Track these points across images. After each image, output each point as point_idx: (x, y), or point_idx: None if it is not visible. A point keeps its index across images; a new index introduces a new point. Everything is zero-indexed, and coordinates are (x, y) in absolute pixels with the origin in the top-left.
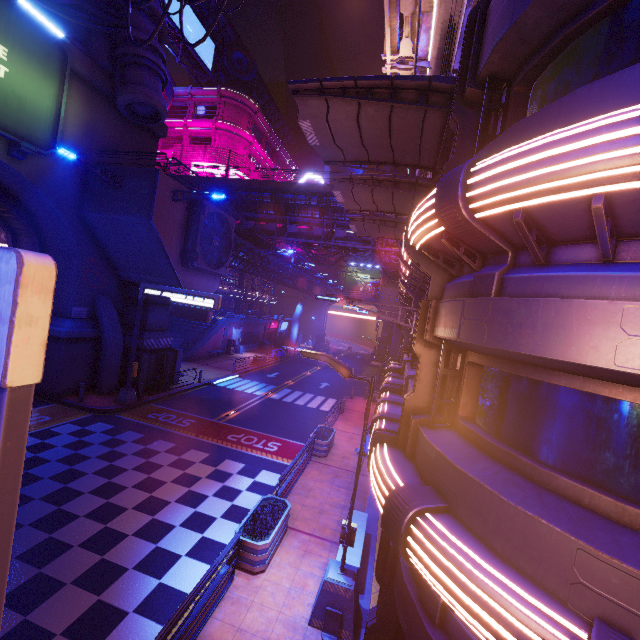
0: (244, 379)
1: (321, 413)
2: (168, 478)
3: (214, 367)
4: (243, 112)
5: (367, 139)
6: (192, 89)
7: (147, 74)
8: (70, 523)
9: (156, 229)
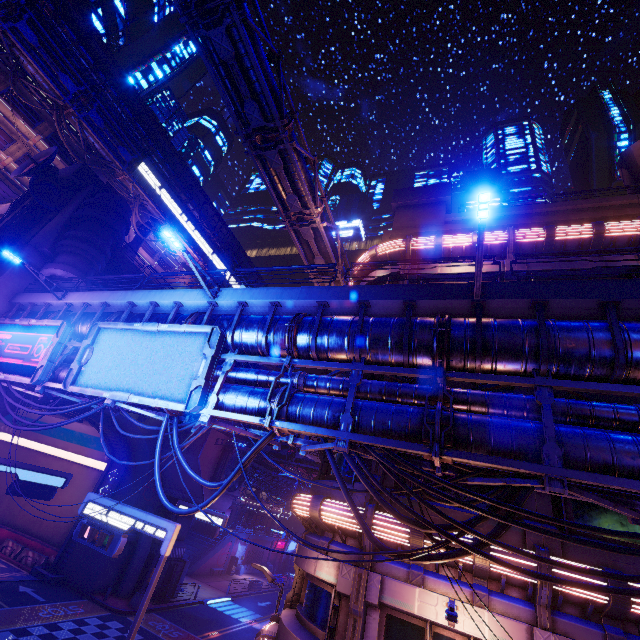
0: (235, 603)
1: None
2: None
3: (211, 586)
4: None
5: None
6: None
7: None
8: None
9: (200, 464)
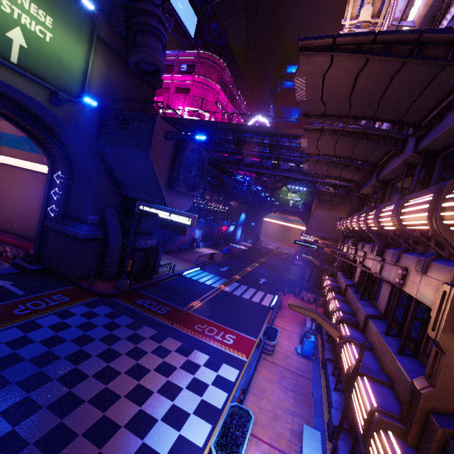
0: (204, 271)
1: (263, 308)
2: (151, 366)
3: (182, 260)
4: (214, 69)
5: (356, 96)
6: (179, 52)
7: (152, 39)
8: (77, 408)
9: (151, 161)
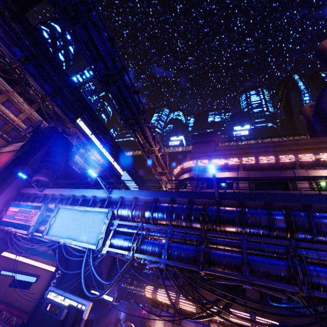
0: None
1: None
2: None
3: None
4: None
5: None
6: None
7: None
8: None
9: (102, 267)
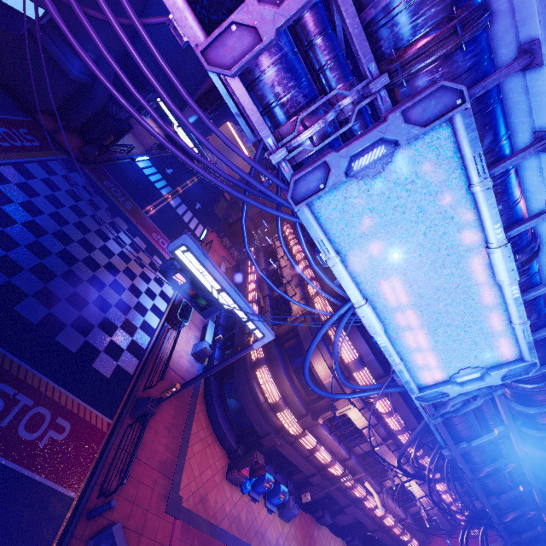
0: (153, 166)
1: (196, 237)
2: (132, 256)
3: (132, 132)
4: None
5: None
6: None
7: None
8: (99, 269)
9: (206, 81)
